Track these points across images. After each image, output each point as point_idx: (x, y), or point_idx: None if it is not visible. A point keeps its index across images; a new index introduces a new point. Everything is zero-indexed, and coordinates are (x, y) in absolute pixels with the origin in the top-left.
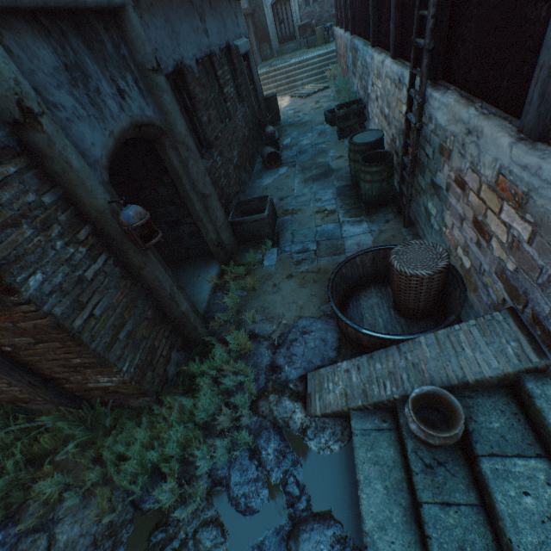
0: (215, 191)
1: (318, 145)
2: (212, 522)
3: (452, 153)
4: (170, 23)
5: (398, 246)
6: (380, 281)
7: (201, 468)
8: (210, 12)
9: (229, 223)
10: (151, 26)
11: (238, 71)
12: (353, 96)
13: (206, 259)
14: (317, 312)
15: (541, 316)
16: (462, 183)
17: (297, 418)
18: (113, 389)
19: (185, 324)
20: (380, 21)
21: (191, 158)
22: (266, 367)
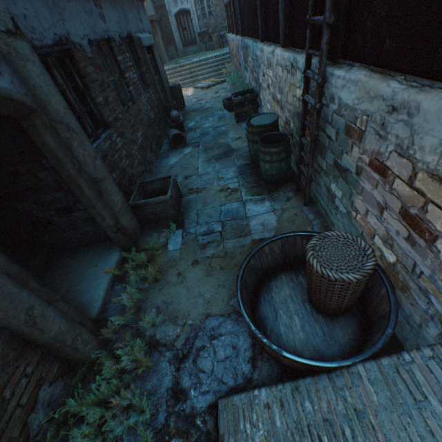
0: (110, 174)
1: (219, 127)
2: None
3: (365, 134)
4: None
5: (313, 239)
6: (289, 267)
7: None
8: (108, 1)
9: (129, 206)
10: None
11: (141, 60)
12: (246, 87)
13: (106, 245)
14: (226, 307)
15: None
16: (382, 168)
17: None
18: None
19: (60, 347)
20: (268, 17)
21: (75, 140)
22: (167, 392)
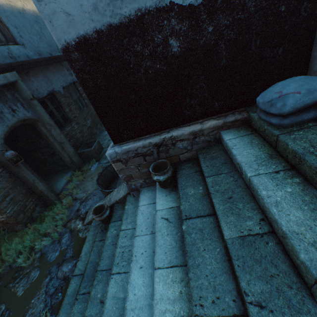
0: (68, 140)
1: None
2: (37, 266)
3: None
4: (47, 77)
5: None
6: None
7: (37, 249)
8: None
9: (77, 153)
10: (35, 81)
11: None
12: None
13: (68, 170)
14: None
15: None
16: None
17: (79, 227)
18: (6, 222)
19: (43, 195)
20: None
21: (53, 129)
22: (75, 210)
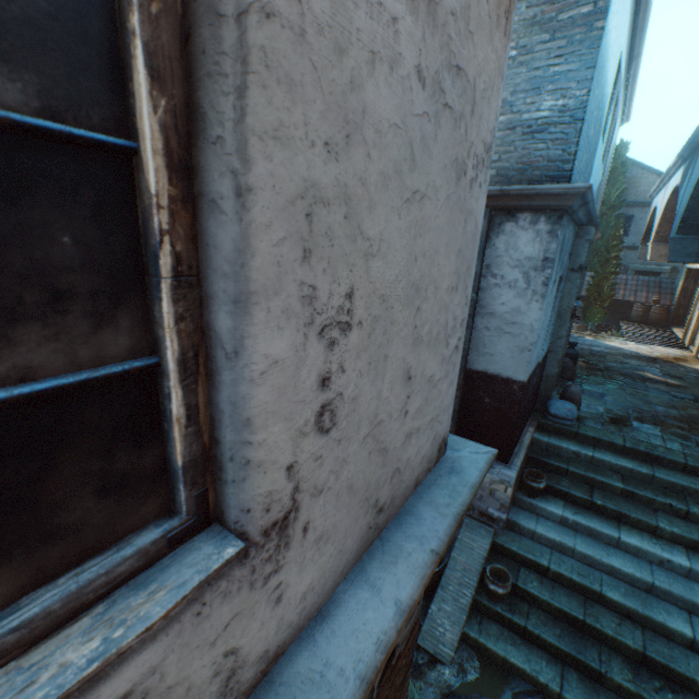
0: None
1: None
2: None
3: None
4: None
5: None
6: None
7: None
8: None
9: None
10: None
11: None
12: None
13: None
14: None
15: (483, 510)
16: None
17: (448, 674)
18: None
19: None
20: None
21: None
22: None
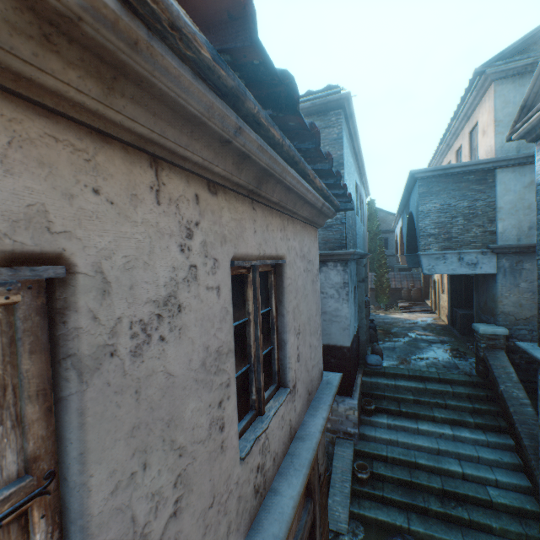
0: None
1: None
2: None
3: None
4: None
5: None
6: None
7: None
8: None
9: None
10: None
11: None
12: None
13: None
14: None
15: (345, 430)
16: None
17: (347, 539)
18: None
19: None
20: None
21: None
22: None
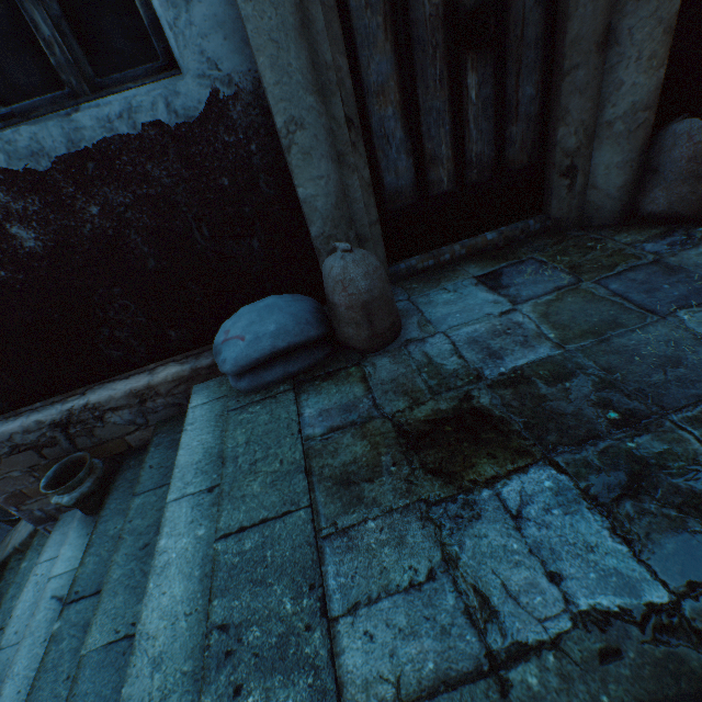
0: None
1: None
2: None
3: None
4: None
5: None
6: None
7: None
8: None
9: None
10: None
11: None
12: None
13: None
14: None
15: None
16: None
17: None
18: None
19: None
20: None
21: None
22: None
